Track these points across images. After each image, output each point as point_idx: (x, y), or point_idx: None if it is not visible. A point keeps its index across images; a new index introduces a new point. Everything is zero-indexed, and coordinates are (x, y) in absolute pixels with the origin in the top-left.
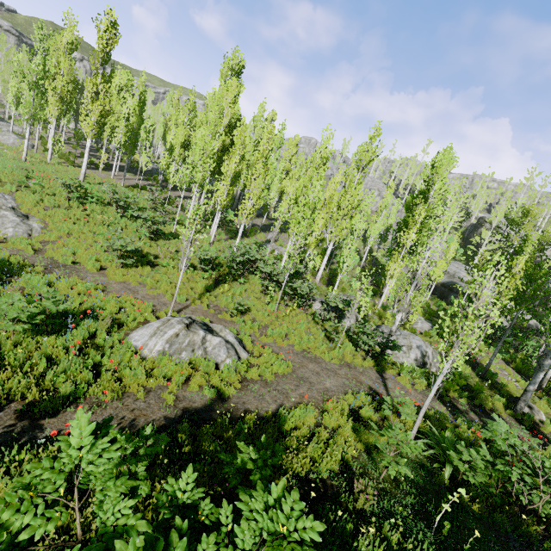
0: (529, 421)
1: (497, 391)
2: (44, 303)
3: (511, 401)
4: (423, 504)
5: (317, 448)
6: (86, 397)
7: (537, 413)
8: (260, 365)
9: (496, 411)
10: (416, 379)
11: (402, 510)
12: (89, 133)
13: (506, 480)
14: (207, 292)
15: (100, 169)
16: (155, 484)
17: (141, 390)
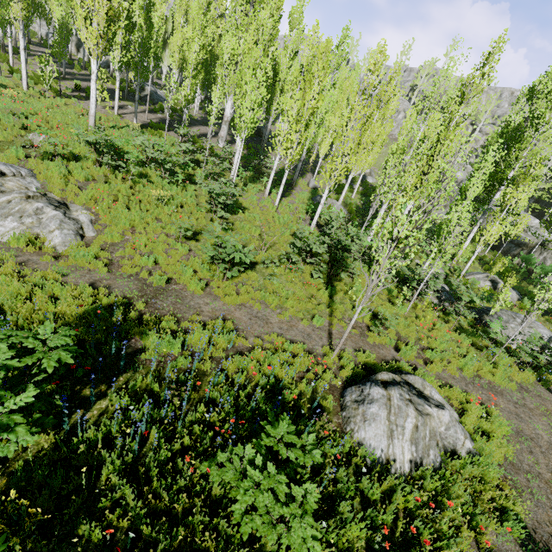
0: None
1: None
2: (291, 455)
3: None
4: None
5: None
6: None
7: None
8: (481, 429)
9: None
10: None
11: None
12: (94, 51)
13: None
14: (332, 300)
15: None
16: None
17: None
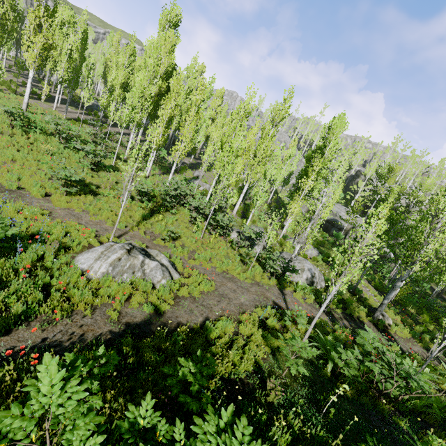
0: (382, 325)
1: (361, 303)
2: None
3: (371, 310)
4: (313, 393)
5: (236, 354)
6: (37, 315)
7: (387, 319)
8: (189, 284)
9: (360, 318)
10: (306, 294)
11: (302, 401)
12: (31, 64)
13: (369, 371)
14: (144, 220)
15: (42, 99)
16: (106, 394)
17: (88, 308)
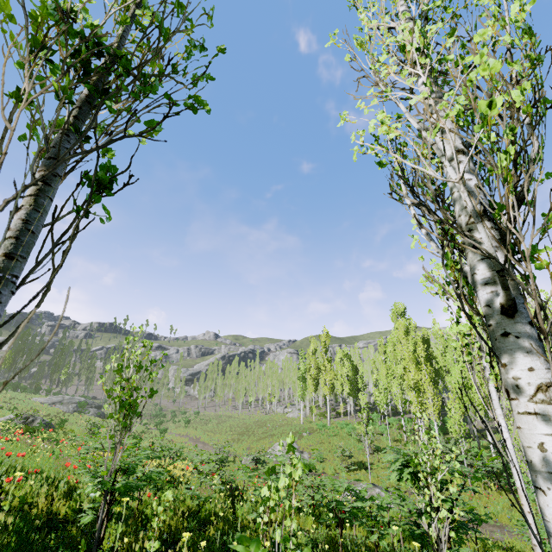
0: None
1: None
2: None
3: None
4: None
5: None
6: None
7: None
8: None
9: None
10: None
11: None
12: (326, 393)
13: None
14: None
15: (342, 415)
16: None
17: None
